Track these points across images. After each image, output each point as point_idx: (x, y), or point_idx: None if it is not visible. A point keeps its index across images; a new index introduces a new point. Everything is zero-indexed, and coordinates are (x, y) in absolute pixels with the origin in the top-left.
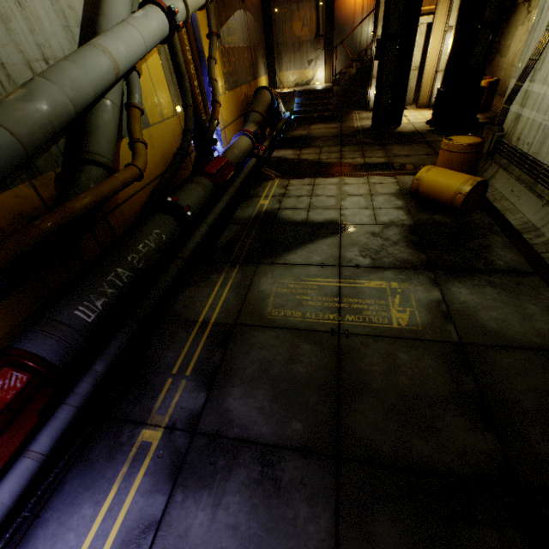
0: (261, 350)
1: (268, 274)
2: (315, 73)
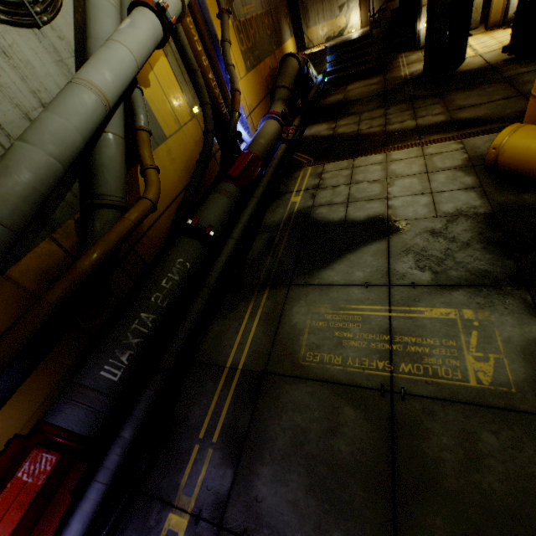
0: (293, 412)
1: (300, 299)
2: (348, 19)
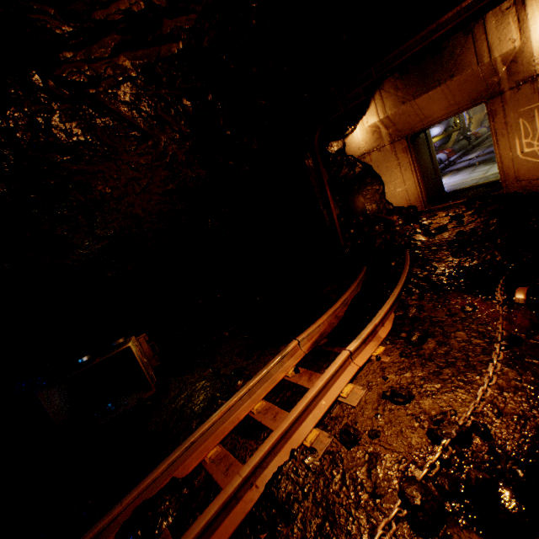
0: None
1: None
2: None
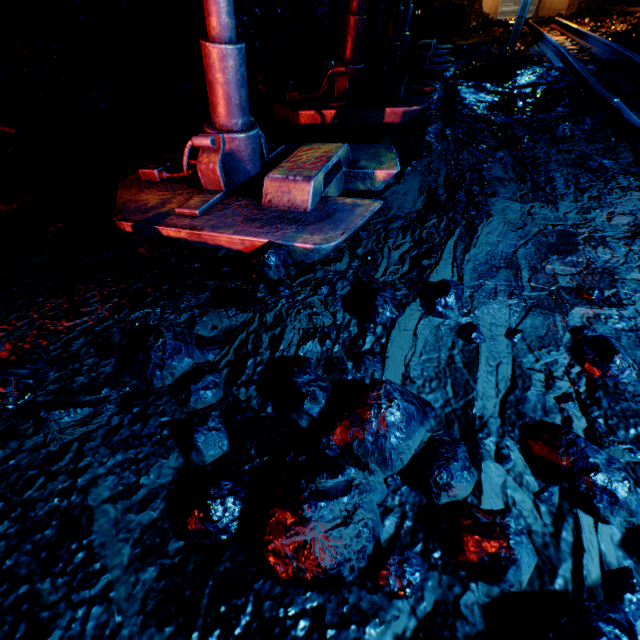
0: None
1: None
2: None
